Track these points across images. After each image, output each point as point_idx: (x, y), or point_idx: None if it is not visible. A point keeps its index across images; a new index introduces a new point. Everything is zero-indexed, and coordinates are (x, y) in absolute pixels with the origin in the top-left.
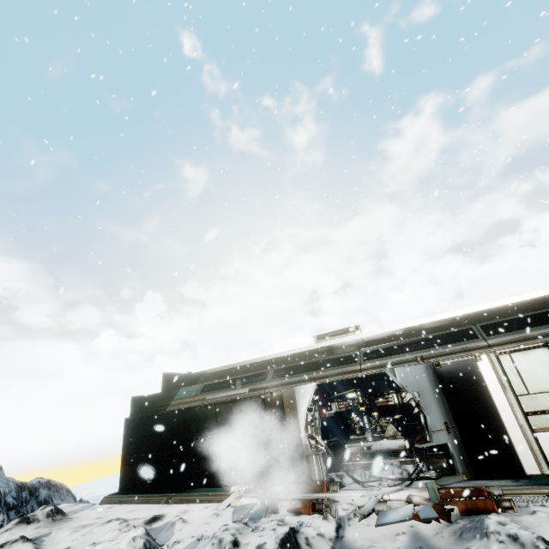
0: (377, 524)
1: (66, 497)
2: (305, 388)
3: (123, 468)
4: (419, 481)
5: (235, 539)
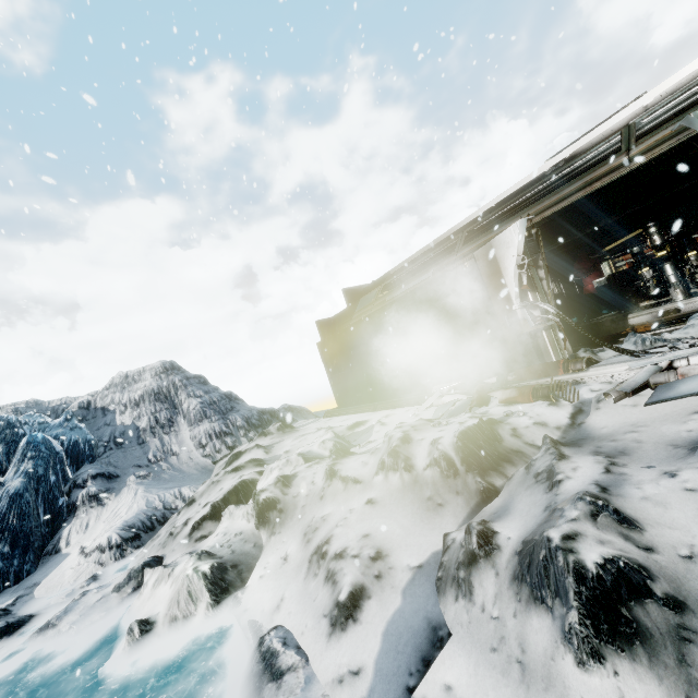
0: (648, 402)
1: (308, 416)
2: (507, 234)
3: (334, 388)
4: None
5: (404, 436)
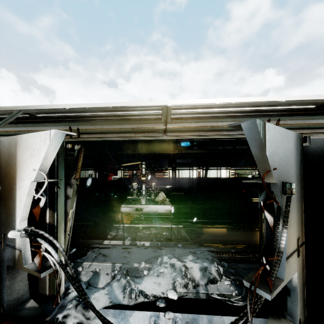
0: None
1: None
2: (37, 139)
3: None
4: (221, 320)
5: None
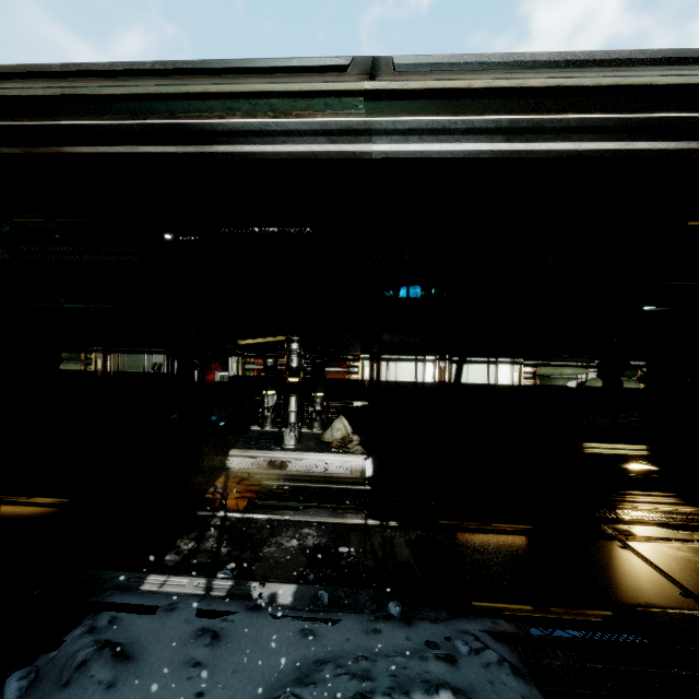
0: None
1: None
2: None
3: None
4: None
5: None
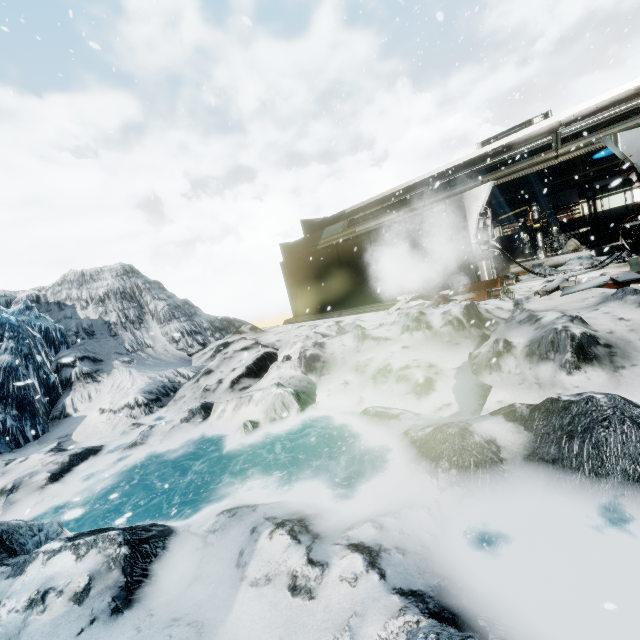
0: (562, 295)
1: None
2: (478, 191)
3: (292, 301)
4: (617, 264)
5: (421, 311)
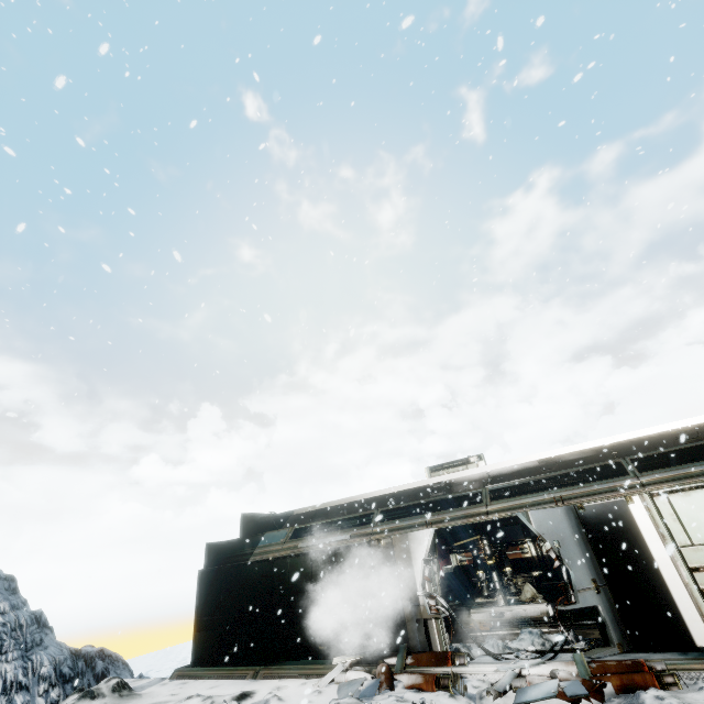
0: (515, 703)
1: (122, 672)
2: (421, 534)
3: (197, 634)
4: (566, 654)
5: None
